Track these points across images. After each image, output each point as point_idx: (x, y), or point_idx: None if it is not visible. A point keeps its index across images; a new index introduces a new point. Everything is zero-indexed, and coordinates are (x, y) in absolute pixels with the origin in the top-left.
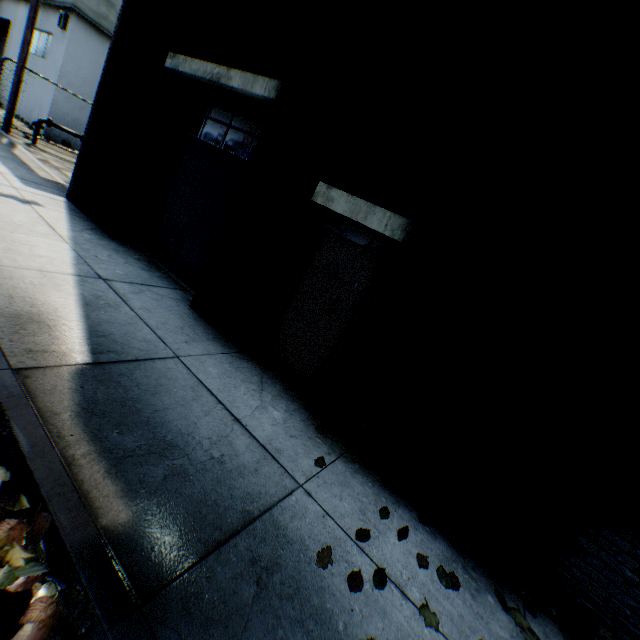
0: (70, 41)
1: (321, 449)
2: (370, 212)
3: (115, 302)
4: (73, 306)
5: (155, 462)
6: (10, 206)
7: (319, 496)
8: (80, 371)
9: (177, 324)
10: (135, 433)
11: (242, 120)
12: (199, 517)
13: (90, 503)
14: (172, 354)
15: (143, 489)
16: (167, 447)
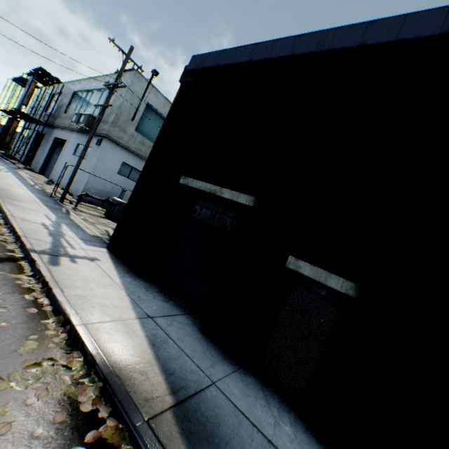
0: (101, 150)
1: None
2: (328, 277)
3: (164, 338)
4: (147, 348)
5: None
6: (87, 266)
7: None
8: (175, 412)
9: (200, 349)
10: None
11: (225, 209)
12: None
13: None
14: (210, 380)
15: None
16: None
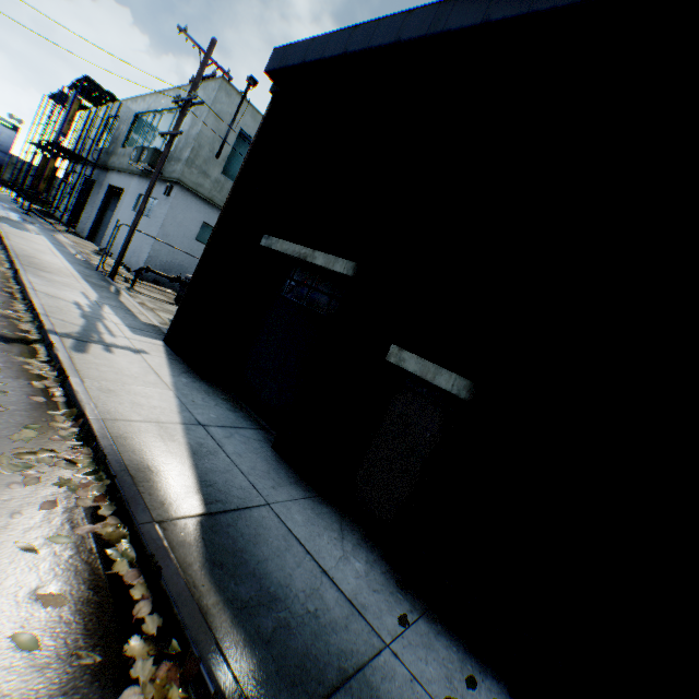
0: (171, 204)
1: (403, 605)
2: (438, 373)
3: (213, 449)
4: (185, 456)
5: (265, 613)
6: (127, 358)
7: (405, 657)
8: (199, 522)
9: (264, 468)
10: (246, 583)
11: (322, 283)
12: (305, 670)
13: (224, 649)
14: (264, 501)
15: (259, 639)
16: (272, 598)
